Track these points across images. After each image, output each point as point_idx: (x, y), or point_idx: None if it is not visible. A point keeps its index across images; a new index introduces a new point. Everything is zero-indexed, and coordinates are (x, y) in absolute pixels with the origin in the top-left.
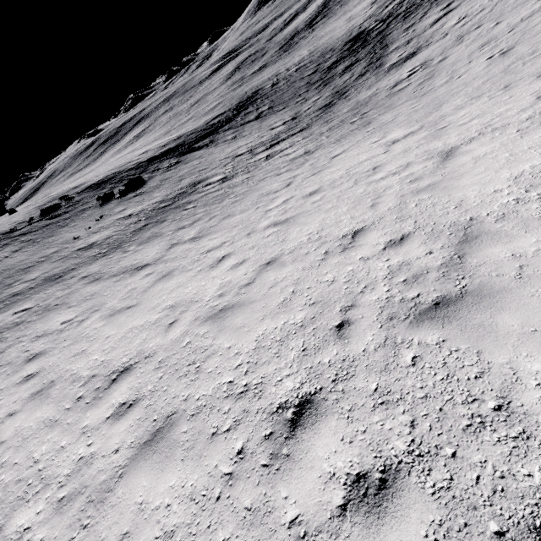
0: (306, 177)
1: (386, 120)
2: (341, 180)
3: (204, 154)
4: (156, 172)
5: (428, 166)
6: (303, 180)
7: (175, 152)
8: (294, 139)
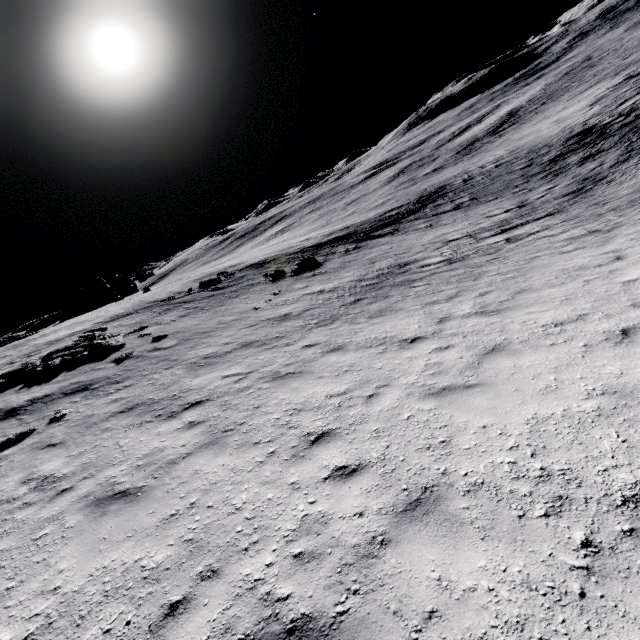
0: None
1: None
2: None
3: (393, 240)
4: (332, 255)
5: None
6: None
7: (348, 239)
8: (545, 223)
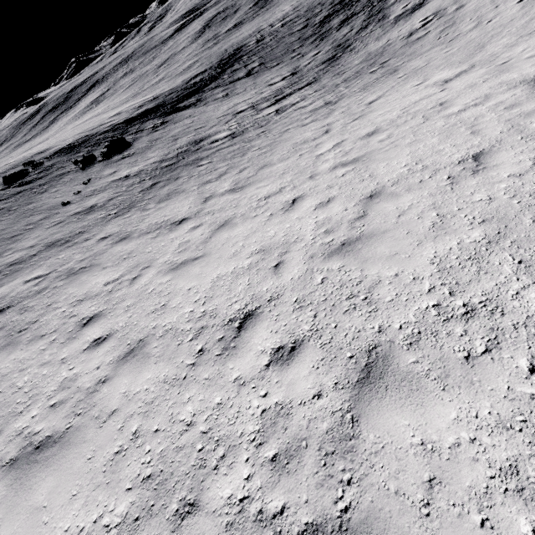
0: (347, 123)
1: (418, 65)
2: (403, 119)
3: (195, 113)
4: (141, 132)
5: (517, 93)
6: (344, 125)
7: (156, 112)
8: (304, 93)
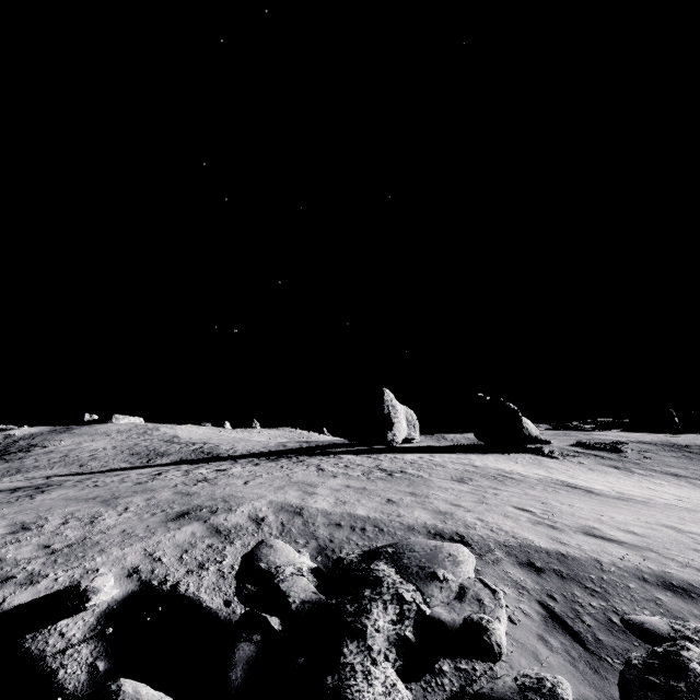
0: None
1: None
2: None
3: None
4: None
5: None
6: None
7: None
8: None
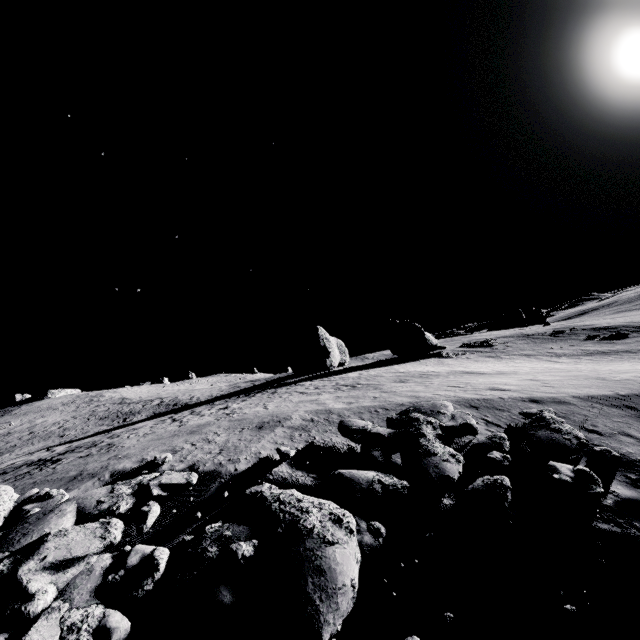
0: None
1: None
2: None
3: None
4: None
5: None
6: None
7: None
8: None
